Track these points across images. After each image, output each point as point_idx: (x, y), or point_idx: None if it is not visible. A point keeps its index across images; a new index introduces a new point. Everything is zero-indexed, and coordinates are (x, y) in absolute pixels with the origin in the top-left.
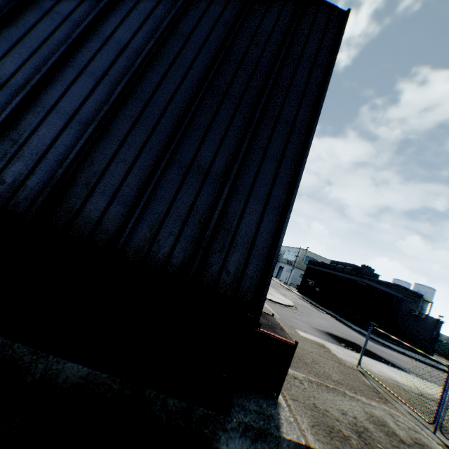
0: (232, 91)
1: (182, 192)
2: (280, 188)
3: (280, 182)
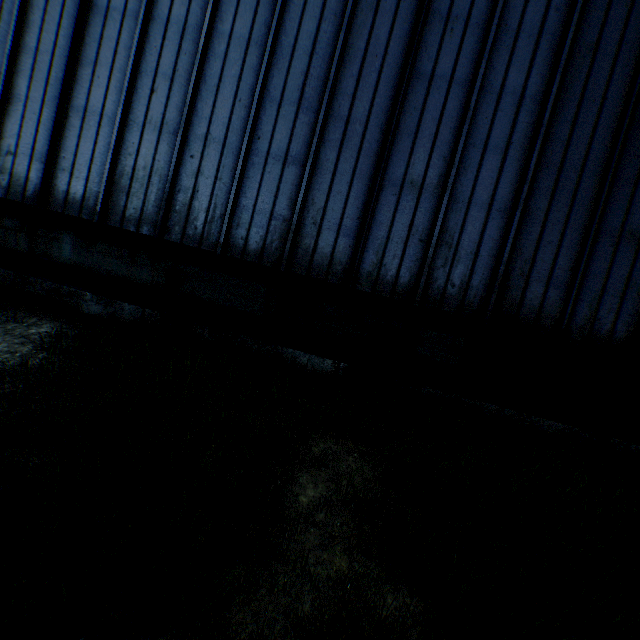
0: None
1: (615, 265)
2: None
3: None
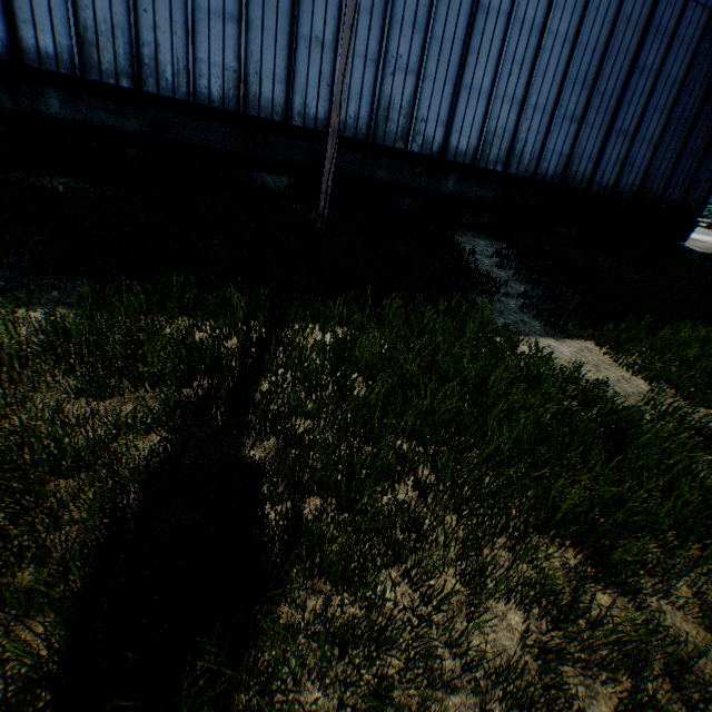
0: None
1: (683, 169)
2: None
3: None
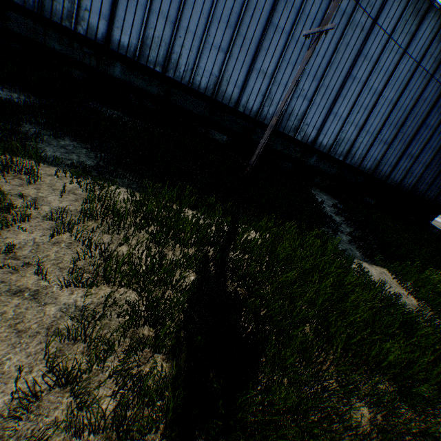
0: None
1: (439, 182)
2: None
3: None
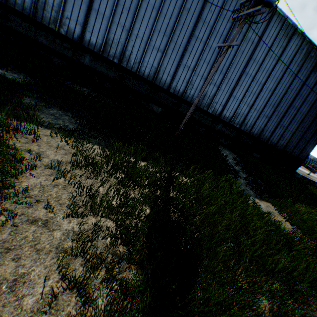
0: (316, 121)
1: (301, 144)
2: (315, 142)
3: (315, 140)
